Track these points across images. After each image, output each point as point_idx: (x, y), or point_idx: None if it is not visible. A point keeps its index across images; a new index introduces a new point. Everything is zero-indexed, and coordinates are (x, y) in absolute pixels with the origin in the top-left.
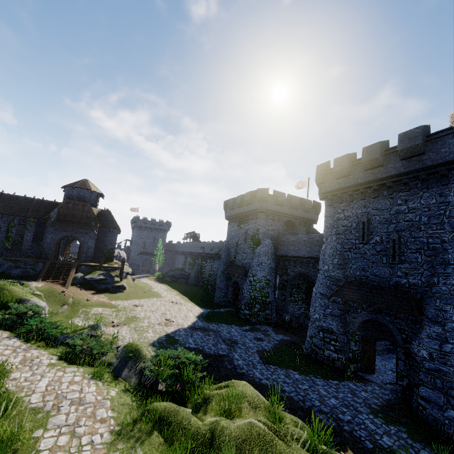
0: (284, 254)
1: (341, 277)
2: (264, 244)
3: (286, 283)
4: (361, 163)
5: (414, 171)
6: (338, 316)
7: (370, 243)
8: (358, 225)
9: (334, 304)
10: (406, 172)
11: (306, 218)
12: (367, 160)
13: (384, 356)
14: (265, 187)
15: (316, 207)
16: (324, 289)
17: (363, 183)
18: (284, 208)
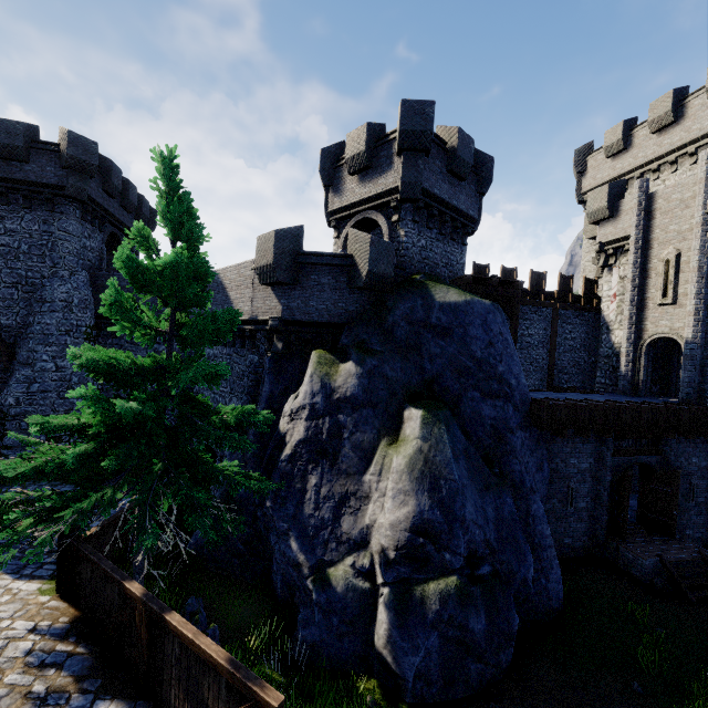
0: None
1: None
2: None
3: None
4: None
5: (15, 181)
6: None
7: None
8: None
9: None
10: (4, 179)
11: None
12: None
13: None
14: None
15: None
16: None
17: None
18: None
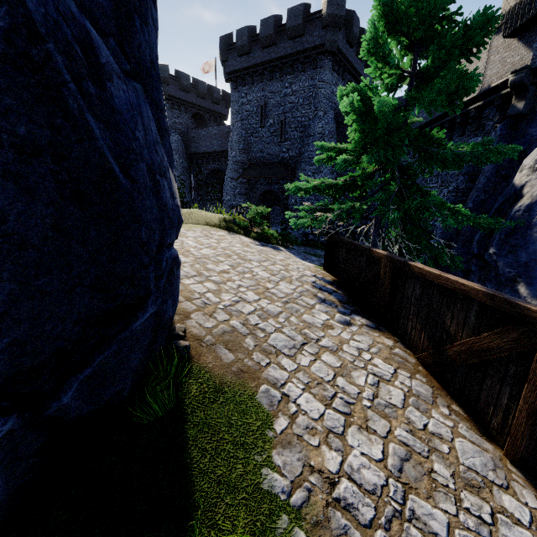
0: (196, 151)
1: (246, 161)
2: (173, 140)
3: (201, 183)
4: (260, 39)
5: (297, 53)
6: (244, 194)
7: (267, 126)
8: (258, 110)
9: (241, 185)
10: (292, 54)
11: (216, 111)
12: (264, 36)
13: (279, 226)
14: (164, 63)
15: (225, 99)
16: (233, 173)
17: (261, 63)
18: (190, 97)
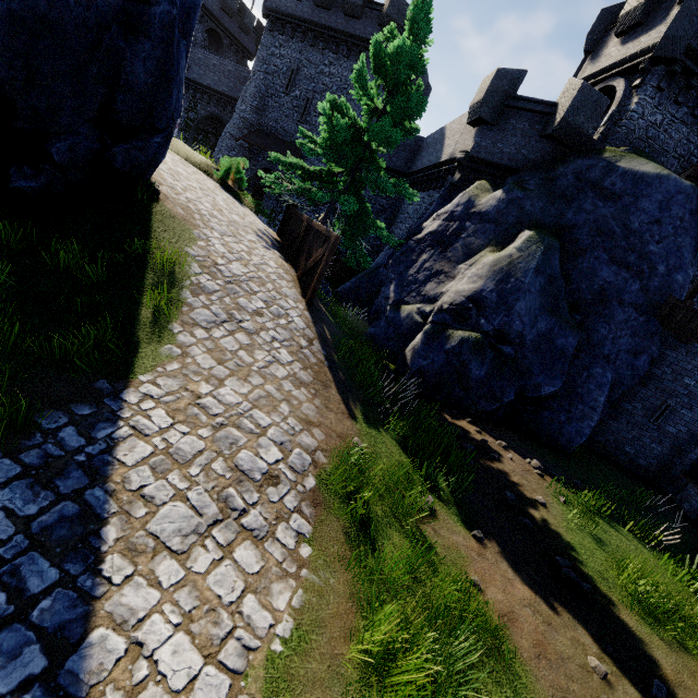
0: (197, 80)
1: (255, 124)
2: None
3: (192, 123)
4: None
5: (347, 34)
6: None
7: (291, 96)
8: (288, 72)
9: (241, 149)
10: (342, 32)
11: (241, 42)
12: None
13: None
14: None
15: (259, 33)
16: (236, 130)
17: (308, 21)
18: (212, 4)
